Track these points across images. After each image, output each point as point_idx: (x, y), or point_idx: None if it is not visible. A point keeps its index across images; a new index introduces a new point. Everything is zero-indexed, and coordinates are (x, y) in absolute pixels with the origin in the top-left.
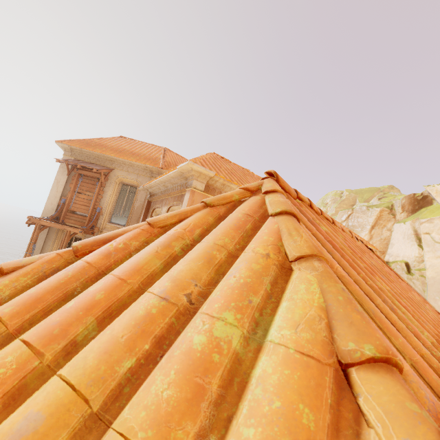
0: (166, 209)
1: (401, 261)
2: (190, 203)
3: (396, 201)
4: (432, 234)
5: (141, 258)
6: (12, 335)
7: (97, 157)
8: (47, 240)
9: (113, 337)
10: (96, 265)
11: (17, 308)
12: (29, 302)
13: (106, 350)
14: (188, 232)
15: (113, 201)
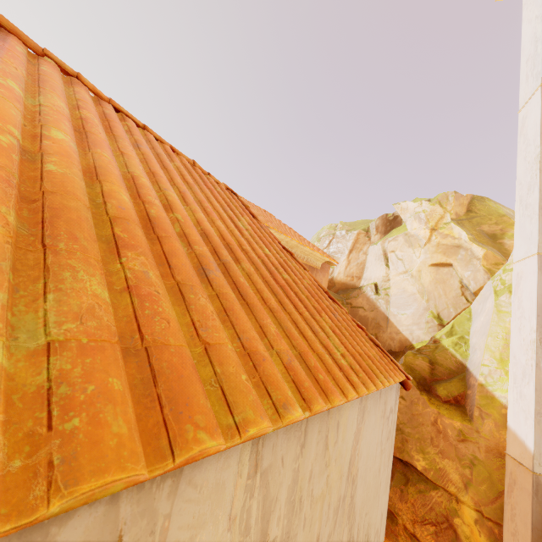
0: None
1: (371, 283)
2: None
3: (372, 223)
4: (396, 252)
5: None
6: None
7: None
8: None
9: None
10: None
11: None
12: None
13: None
14: None
15: None
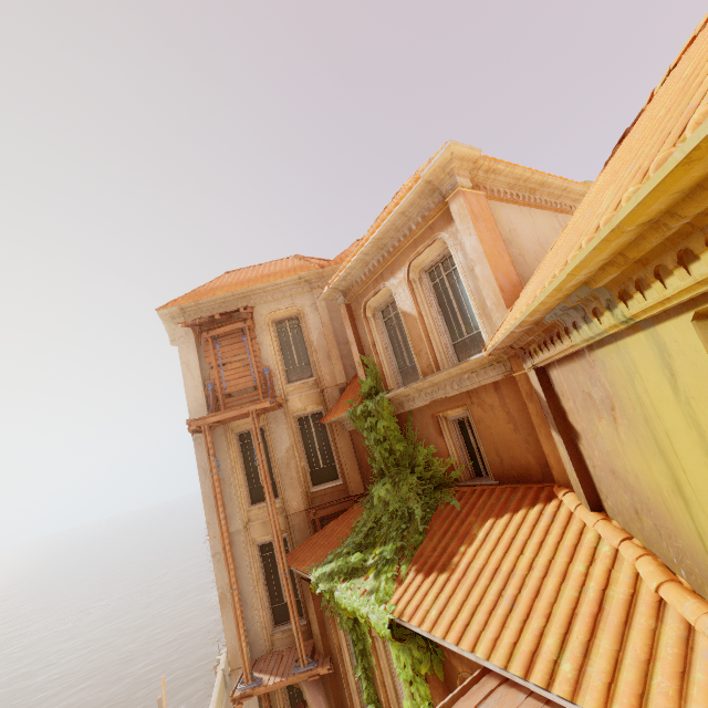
0: (404, 272)
1: None
2: (469, 207)
3: None
4: None
5: None
6: None
7: (223, 304)
8: (218, 453)
9: None
10: None
11: None
12: None
13: None
14: None
15: (277, 352)
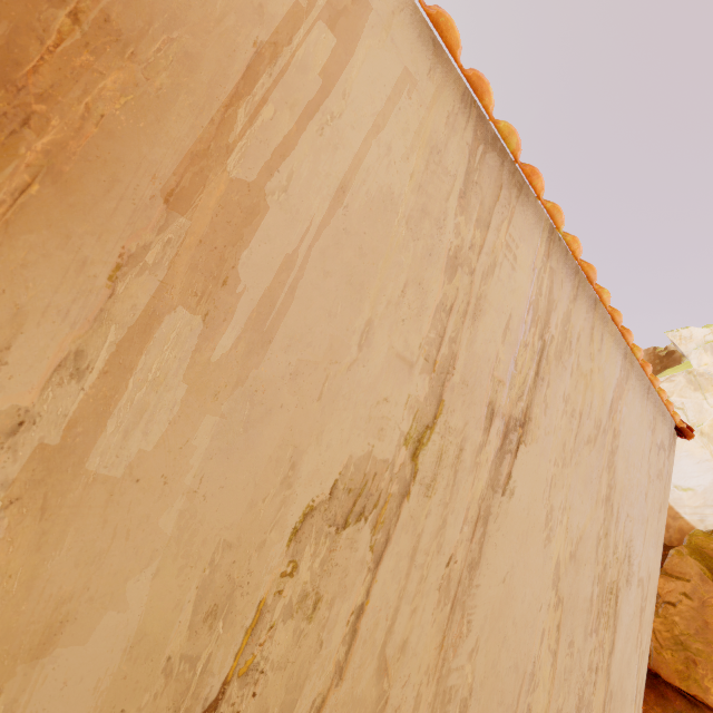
0: None
1: None
2: None
3: None
4: (671, 398)
5: None
6: None
7: None
8: None
9: None
10: None
11: None
12: None
13: None
14: None
15: None
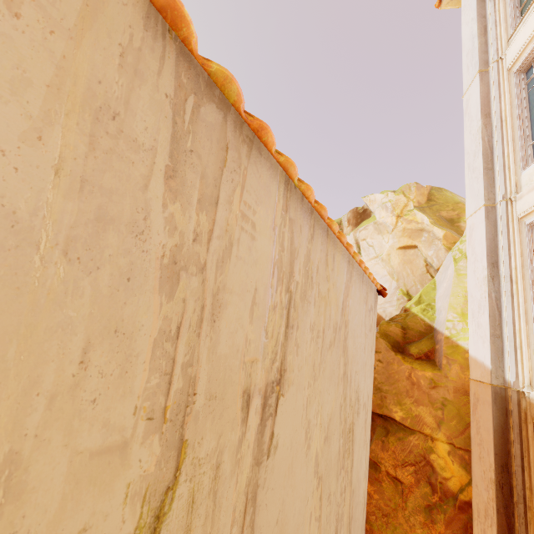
0: None
1: None
2: None
3: (344, 216)
4: (367, 240)
5: None
6: None
7: None
8: None
9: None
10: None
11: None
12: None
13: None
14: None
15: None
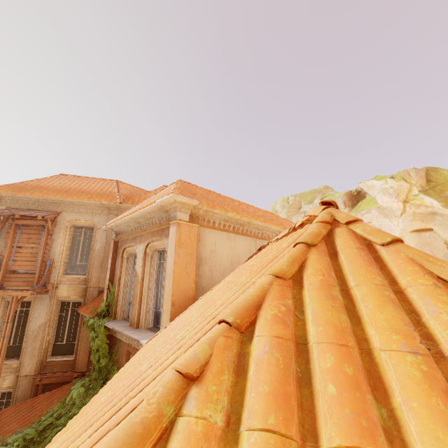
0: (144, 246)
1: None
2: (178, 236)
3: (338, 199)
4: (372, 223)
5: (328, 316)
6: (302, 447)
7: (37, 202)
8: None
9: (430, 407)
10: (287, 336)
11: (279, 414)
12: (282, 403)
13: (446, 424)
14: (330, 278)
15: (66, 249)
